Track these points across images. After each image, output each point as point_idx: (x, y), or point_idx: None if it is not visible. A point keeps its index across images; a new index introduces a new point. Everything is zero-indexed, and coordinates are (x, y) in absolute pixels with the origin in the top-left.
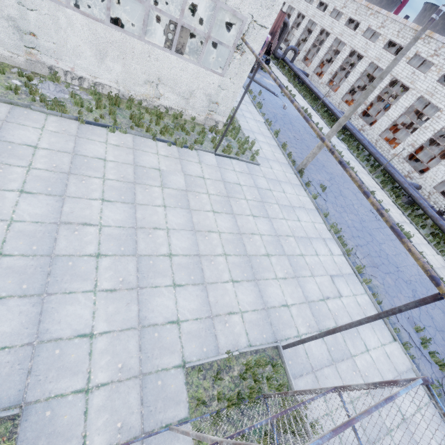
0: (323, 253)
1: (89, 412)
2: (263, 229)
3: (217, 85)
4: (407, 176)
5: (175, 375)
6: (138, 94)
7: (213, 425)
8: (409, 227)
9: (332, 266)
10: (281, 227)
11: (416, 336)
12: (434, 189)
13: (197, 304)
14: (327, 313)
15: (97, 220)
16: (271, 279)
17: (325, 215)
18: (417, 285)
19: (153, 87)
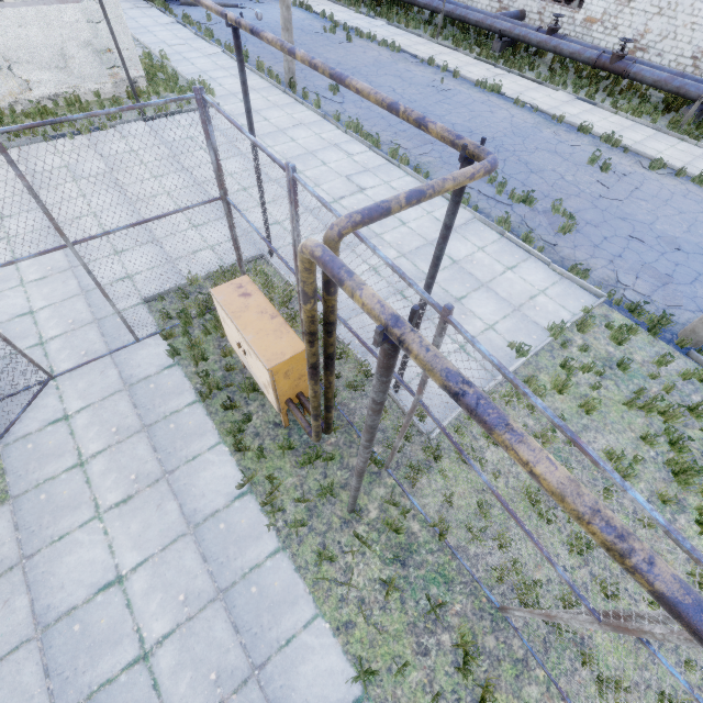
0: (336, 159)
1: (49, 354)
2: (234, 168)
3: (84, 21)
4: (501, 10)
5: (136, 311)
6: (1, 99)
7: (180, 323)
8: (504, 79)
9: (350, 168)
10: (263, 157)
11: (492, 189)
12: (542, 2)
13: (150, 258)
14: (341, 211)
15: (2, 235)
16: (251, 209)
17: (335, 118)
18: (506, 139)
19: (9, 77)
